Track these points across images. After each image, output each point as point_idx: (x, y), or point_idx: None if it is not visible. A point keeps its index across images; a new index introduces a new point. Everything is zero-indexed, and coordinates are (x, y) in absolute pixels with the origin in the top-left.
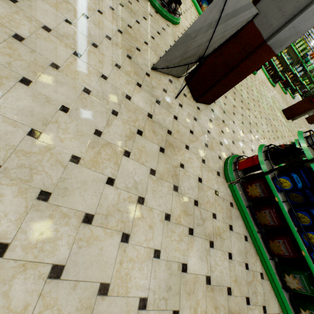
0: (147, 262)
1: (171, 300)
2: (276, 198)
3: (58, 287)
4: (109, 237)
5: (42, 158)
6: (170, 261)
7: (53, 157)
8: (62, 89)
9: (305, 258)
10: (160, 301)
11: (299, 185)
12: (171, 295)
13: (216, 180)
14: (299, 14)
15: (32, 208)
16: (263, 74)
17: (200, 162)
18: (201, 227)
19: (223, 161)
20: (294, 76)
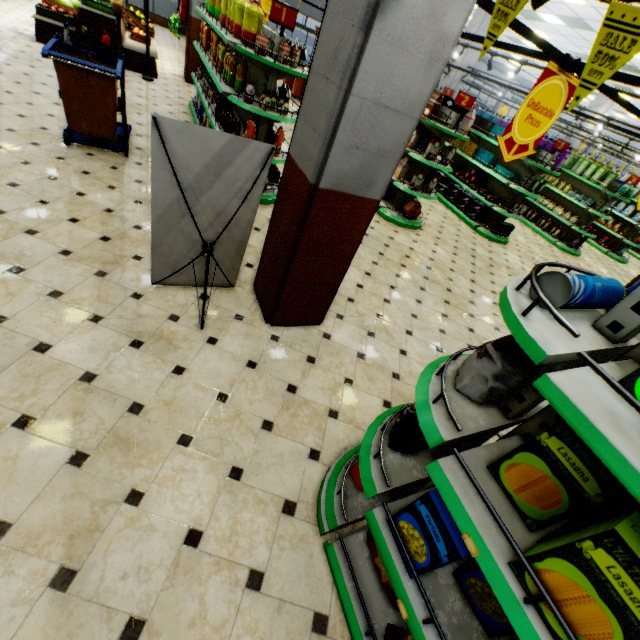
0: None
1: None
2: (402, 604)
3: None
4: None
5: None
6: None
7: None
8: None
9: None
10: None
11: (441, 550)
12: None
13: (271, 532)
14: (338, 124)
15: None
16: (536, 239)
17: (221, 477)
18: None
19: (326, 465)
20: (625, 226)
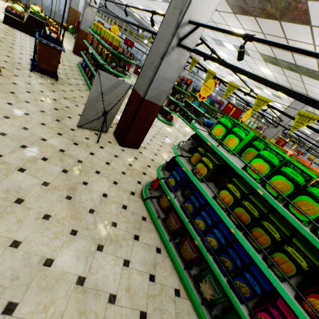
0: None
1: (13, 290)
2: (168, 196)
3: None
4: None
5: None
6: (30, 253)
7: None
8: None
9: (199, 248)
10: None
11: (178, 179)
12: (15, 285)
13: (128, 198)
14: (152, 81)
15: None
16: None
17: (111, 183)
18: (91, 231)
19: (143, 185)
20: None
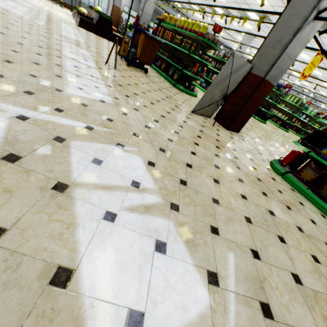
0: (239, 199)
1: (272, 228)
2: None
3: (187, 190)
4: (205, 177)
5: (154, 136)
6: (256, 205)
7: (159, 137)
8: (151, 114)
9: None
10: (262, 224)
11: None
12: (269, 225)
13: (268, 172)
14: (277, 60)
15: (159, 153)
16: (272, 125)
17: (248, 159)
18: (272, 195)
19: (268, 163)
20: (302, 123)
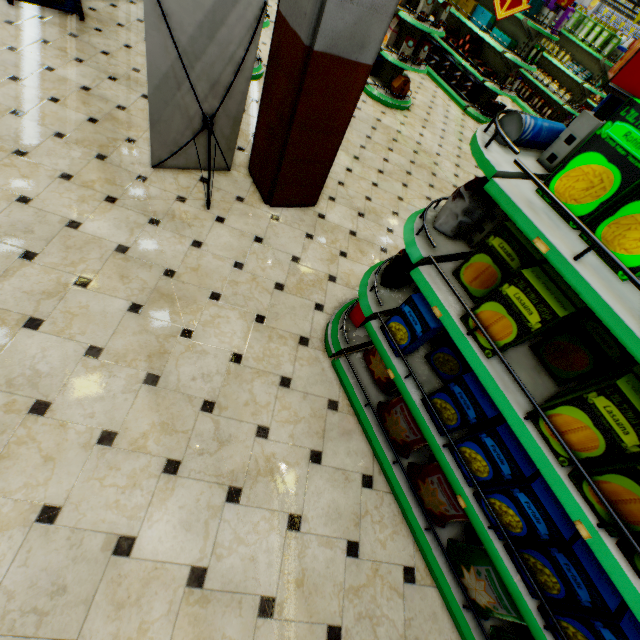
0: (15, 530)
1: (60, 616)
2: (390, 371)
3: None
4: None
5: None
6: (83, 531)
7: None
8: None
9: (468, 516)
10: (24, 616)
11: (418, 330)
12: (62, 605)
13: (293, 356)
14: None
15: None
16: None
17: (249, 321)
18: (211, 458)
19: (329, 314)
20: None
